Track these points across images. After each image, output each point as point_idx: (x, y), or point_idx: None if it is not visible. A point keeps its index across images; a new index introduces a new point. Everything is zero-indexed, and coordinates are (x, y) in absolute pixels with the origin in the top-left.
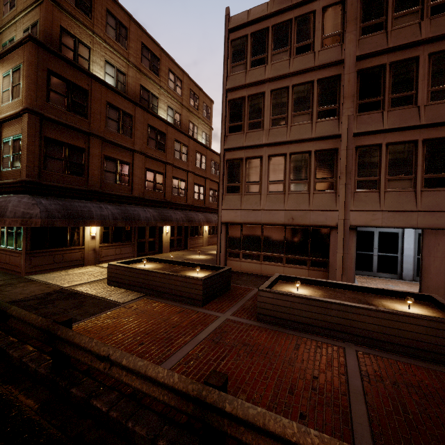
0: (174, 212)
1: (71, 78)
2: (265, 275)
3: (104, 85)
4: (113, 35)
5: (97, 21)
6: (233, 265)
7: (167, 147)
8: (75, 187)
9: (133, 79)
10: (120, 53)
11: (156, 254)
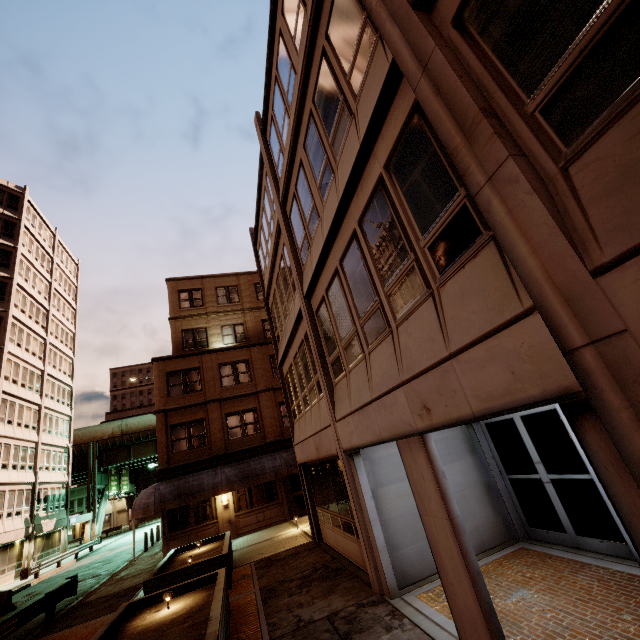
0: None
1: (185, 367)
2: (338, 554)
3: (213, 352)
4: (225, 301)
5: (209, 303)
6: (323, 532)
7: None
8: (199, 459)
9: (253, 321)
10: (233, 310)
11: None
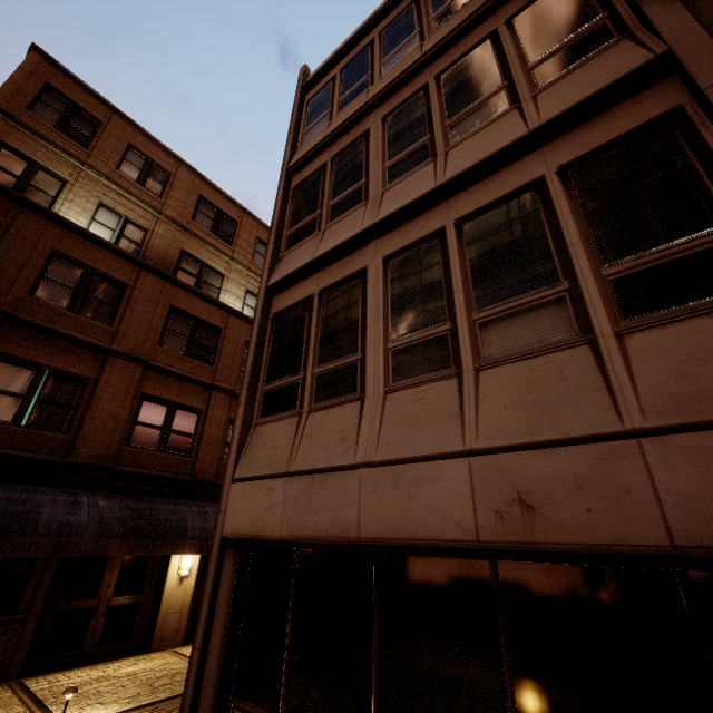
0: (206, 510)
1: None
2: None
3: (56, 221)
4: (134, 175)
5: (101, 154)
6: None
7: (223, 354)
8: None
9: (166, 240)
10: (142, 199)
11: (123, 655)
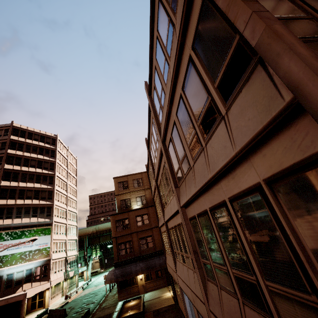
0: None
1: (122, 217)
2: (183, 314)
3: (133, 210)
4: (137, 185)
5: (130, 187)
6: (178, 301)
7: None
8: (129, 258)
9: (149, 194)
10: (140, 189)
11: None
